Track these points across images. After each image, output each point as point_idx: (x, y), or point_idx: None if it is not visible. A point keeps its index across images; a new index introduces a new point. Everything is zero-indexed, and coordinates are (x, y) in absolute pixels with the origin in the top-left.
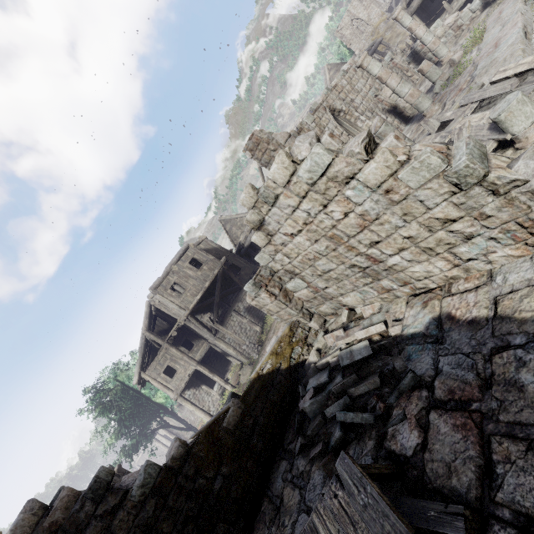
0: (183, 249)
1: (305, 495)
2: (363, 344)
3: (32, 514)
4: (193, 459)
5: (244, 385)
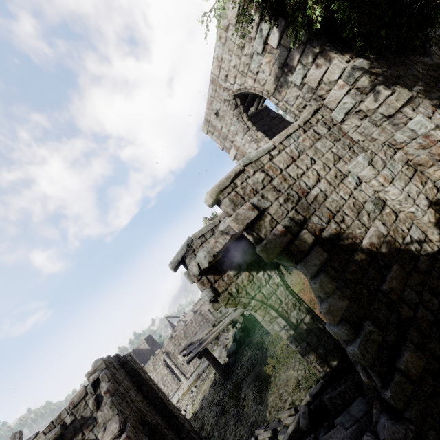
0: None
1: None
2: None
3: None
4: None
5: None
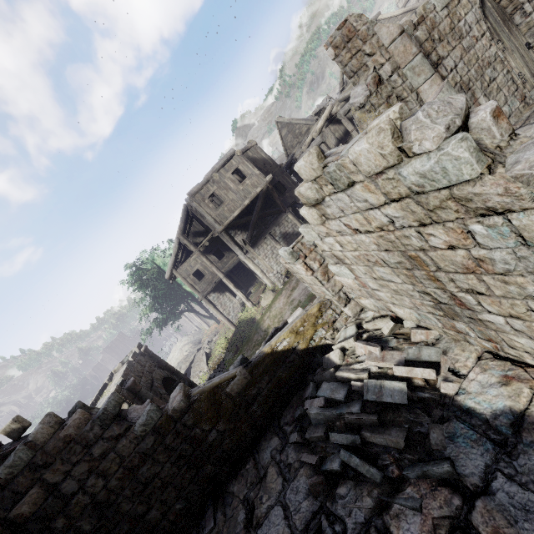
0: (227, 156)
1: (287, 491)
2: (399, 385)
3: (49, 426)
4: (192, 412)
5: (263, 307)
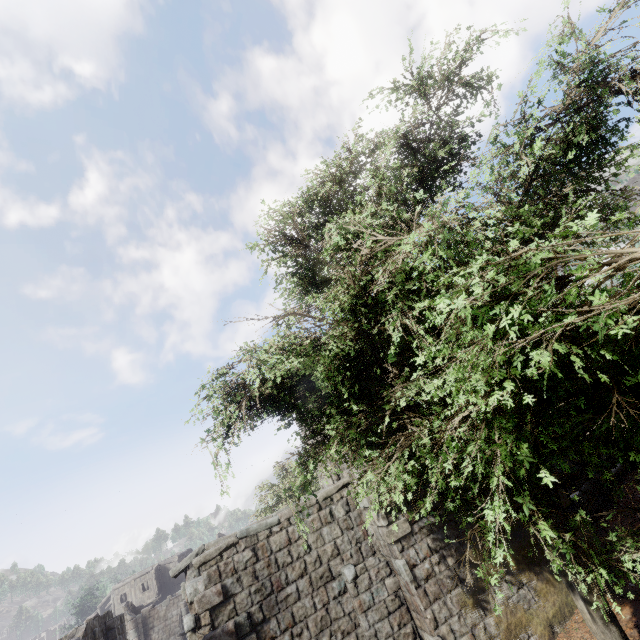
0: (146, 571)
1: None
2: None
3: None
4: None
5: None
